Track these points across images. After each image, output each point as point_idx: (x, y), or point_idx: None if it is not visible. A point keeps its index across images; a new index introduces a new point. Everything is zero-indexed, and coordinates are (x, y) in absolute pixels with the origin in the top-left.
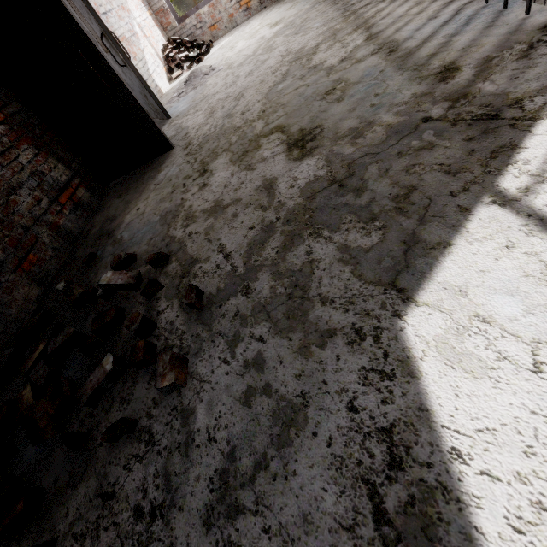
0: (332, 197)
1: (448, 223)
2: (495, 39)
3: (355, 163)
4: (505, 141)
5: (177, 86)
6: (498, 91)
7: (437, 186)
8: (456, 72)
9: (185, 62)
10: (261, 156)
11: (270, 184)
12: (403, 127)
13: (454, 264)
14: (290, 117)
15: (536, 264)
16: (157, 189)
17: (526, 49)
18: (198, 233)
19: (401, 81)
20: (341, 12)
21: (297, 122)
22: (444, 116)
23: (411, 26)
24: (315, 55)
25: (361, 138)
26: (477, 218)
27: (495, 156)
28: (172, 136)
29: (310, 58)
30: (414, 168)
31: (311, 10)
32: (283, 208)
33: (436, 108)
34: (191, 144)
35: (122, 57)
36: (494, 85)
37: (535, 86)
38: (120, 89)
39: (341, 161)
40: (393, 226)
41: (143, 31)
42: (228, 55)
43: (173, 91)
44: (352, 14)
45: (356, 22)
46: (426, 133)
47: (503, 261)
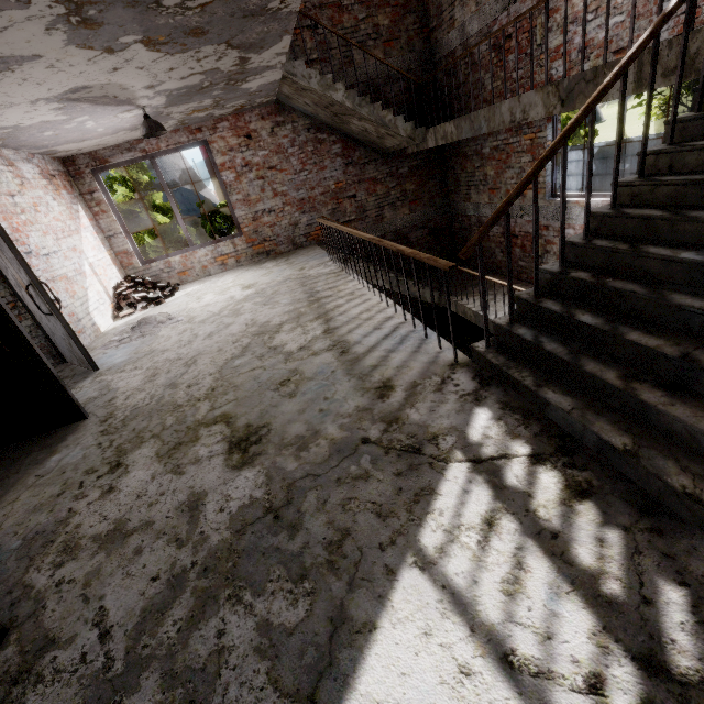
0: (265, 535)
1: (375, 591)
2: (420, 366)
3: (295, 485)
4: (425, 482)
5: (122, 327)
6: (421, 422)
7: (368, 533)
8: (392, 391)
9: (141, 302)
10: (195, 455)
11: (197, 501)
12: (345, 446)
13: (378, 661)
14: (239, 405)
15: (450, 663)
16: (38, 485)
17: (440, 382)
18: (73, 582)
19: (348, 388)
20: (307, 295)
21: (246, 414)
22: (379, 440)
23: (361, 330)
24: (278, 334)
25: (306, 452)
26: (401, 586)
27: (417, 500)
28: (91, 398)
29: (273, 336)
30: (350, 504)
31: (283, 284)
32: (204, 546)
33: (374, 429)
34: (113, 417)
35: (50, 307)
36: (418, 413)
37: (446, 424)
38: (27, 353)
39: (282, 479)
40: (323, 590)
41: (94, 269)
42: (192, 306)
43: (115, 333)
44: (316, 301)
45: (319, 311)
46: (363, 458)
47: (423, 658)
